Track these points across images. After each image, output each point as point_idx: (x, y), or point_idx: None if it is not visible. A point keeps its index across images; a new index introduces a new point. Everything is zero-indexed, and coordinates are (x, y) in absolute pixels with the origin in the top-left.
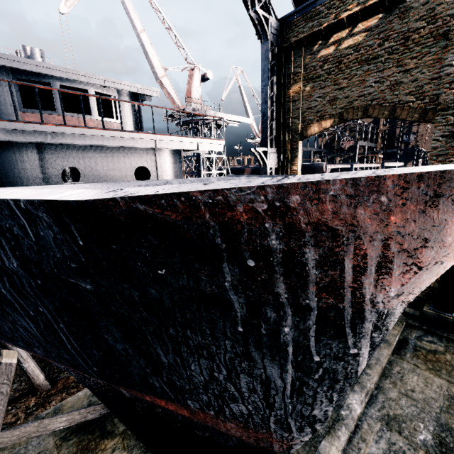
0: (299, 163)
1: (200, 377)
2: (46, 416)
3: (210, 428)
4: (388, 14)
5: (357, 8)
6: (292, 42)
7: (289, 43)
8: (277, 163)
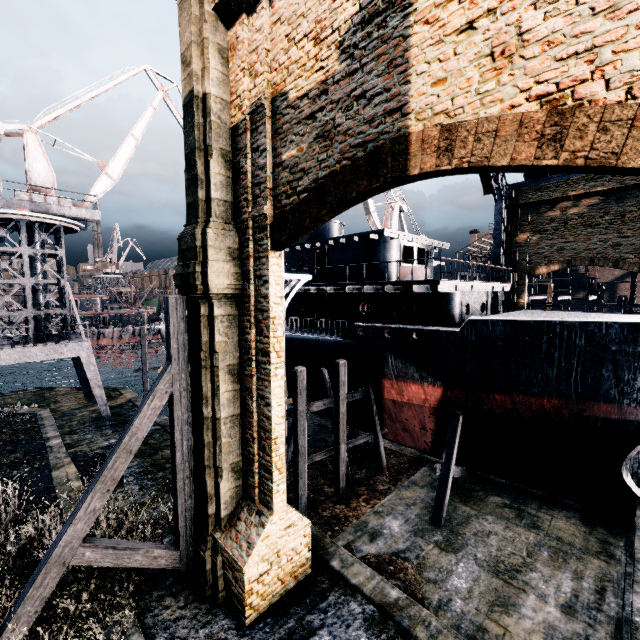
0: (525, 297)
1: (639, 384)
2: (409, 485)
3: (622, 420)
4: (606, 198)
5: (582, 191)
6: (521, 203)
7: (518, 204)
8: (503, 296)
